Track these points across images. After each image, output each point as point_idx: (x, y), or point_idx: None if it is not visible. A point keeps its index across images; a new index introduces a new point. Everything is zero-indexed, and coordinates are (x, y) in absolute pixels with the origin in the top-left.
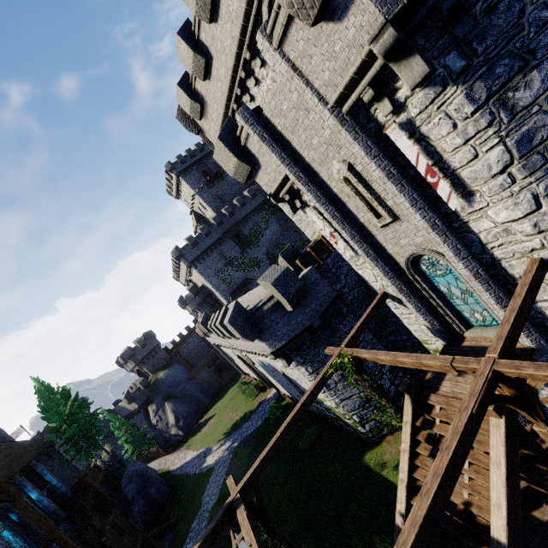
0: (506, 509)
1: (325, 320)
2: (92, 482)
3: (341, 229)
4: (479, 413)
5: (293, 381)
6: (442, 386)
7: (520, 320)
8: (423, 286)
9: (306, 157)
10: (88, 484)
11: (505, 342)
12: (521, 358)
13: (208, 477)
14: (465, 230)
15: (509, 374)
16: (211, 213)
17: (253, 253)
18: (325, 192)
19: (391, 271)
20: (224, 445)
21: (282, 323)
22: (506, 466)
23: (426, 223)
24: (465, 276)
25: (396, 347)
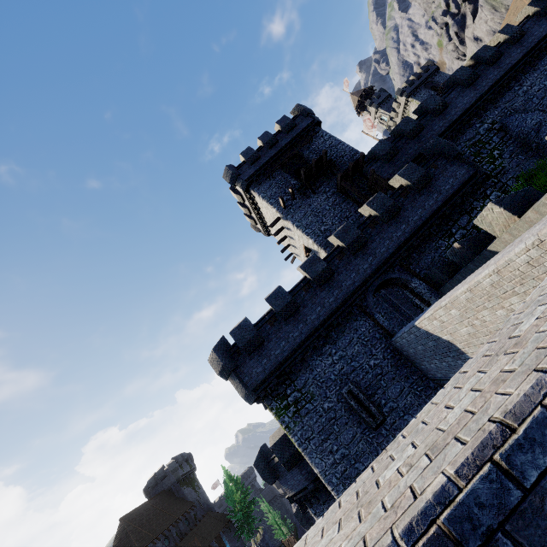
0: None
1: None
2: None
3: None
4: None
5: None
6: None
7: None
8: None
9: None
10: None
11: None
12: None
13: None
14: None
15: None
16: None
17: None
18: None
19: None
20: None
21: None
22: None
23: None
24: None
25: None
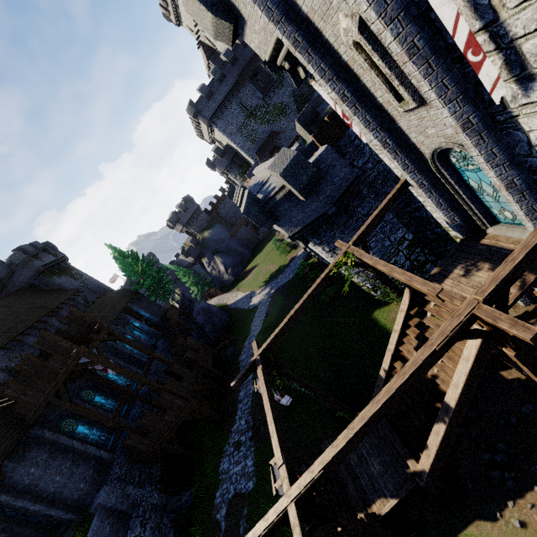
0: (461, 389)
1: (341, 206)
2: (172, 316)
3: (352, 115)
4: (441, 351)
5: (315, 252)
6: (443, 284)
7: (529, 259)
8: (449, 181)
9: (302, 6)
10: (170, 318)
11: (498, 285)
12: (535, 268)
13: (254, 313)
14: (511, 126)
15: (486, 320)
16: (222, 44)
17: (276, 97)
18: (333, 59)
19: (412, 164)
20: (264, 291)
21: (296, 211)
22: (473, 363)
23: (456, 122)
24: (495, 185)
25: (419, 223)
